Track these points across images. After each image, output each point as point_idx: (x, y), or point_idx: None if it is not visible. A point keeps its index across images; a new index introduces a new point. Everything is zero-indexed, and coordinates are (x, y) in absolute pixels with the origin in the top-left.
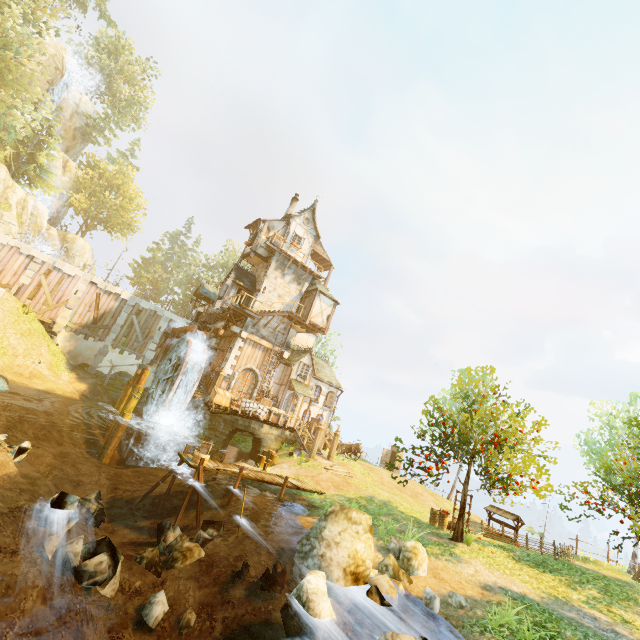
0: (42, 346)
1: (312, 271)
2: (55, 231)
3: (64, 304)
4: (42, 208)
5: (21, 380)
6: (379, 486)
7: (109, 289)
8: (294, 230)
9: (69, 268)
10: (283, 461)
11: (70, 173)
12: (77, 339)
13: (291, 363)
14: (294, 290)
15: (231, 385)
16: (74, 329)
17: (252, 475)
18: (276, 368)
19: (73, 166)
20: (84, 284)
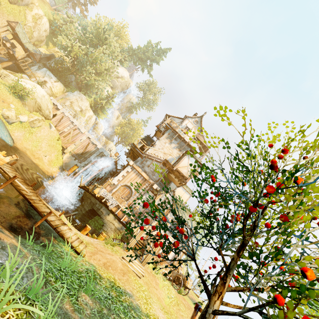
0: (54, 153)
1: (190, 144)
2: (104, 138)
3: (74, 143)
4: (102, 127)
5: (31, 156)
6: (176, 318)
7: (94, 142)
8: (186, 123)
9: (83, 129)
10: (102, 241)
11: (119, 120)
12: (71, 159)
13: (157, 193)
14: (175, 153)
15: (113, 190)
16: (72, 154)
17: (27, 194)
18: (146, 192)
19: (121, 118)
20: (85, 137)
